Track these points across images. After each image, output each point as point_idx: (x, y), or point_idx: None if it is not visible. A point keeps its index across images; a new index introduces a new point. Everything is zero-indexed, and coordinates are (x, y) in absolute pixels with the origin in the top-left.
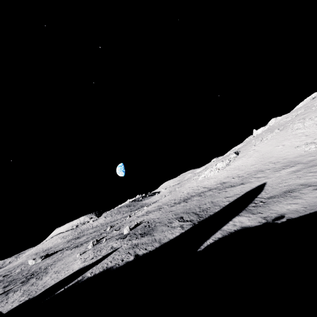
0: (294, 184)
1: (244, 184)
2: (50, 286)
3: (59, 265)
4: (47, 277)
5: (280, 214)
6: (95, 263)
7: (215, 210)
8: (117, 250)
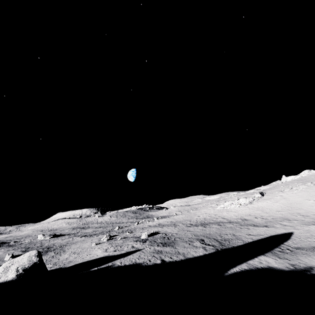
0: None
1: (269, 228)
2: (79, 262)
3: (75, 248)
4: (66, 255)
5: (309, 266)
6: (121, 256)
7: (238, 243)
8: (141, 251)
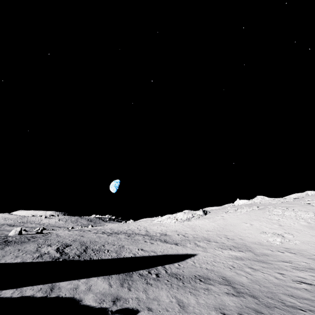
0: (217, 273)
1: (176, 246)
2: None
3: None
4: None
5: (140, 306)
6: None
7: (105, 257)
8: None
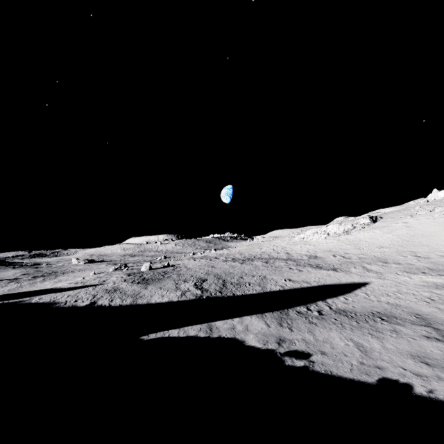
0: (406, 309)
1: (336, 272)
2: (12, 292)
3: (71, 275)
4: (48, 282)
5: (311, 349)
6: (63, 290)
7: (249, 291)
8: (96, 286)
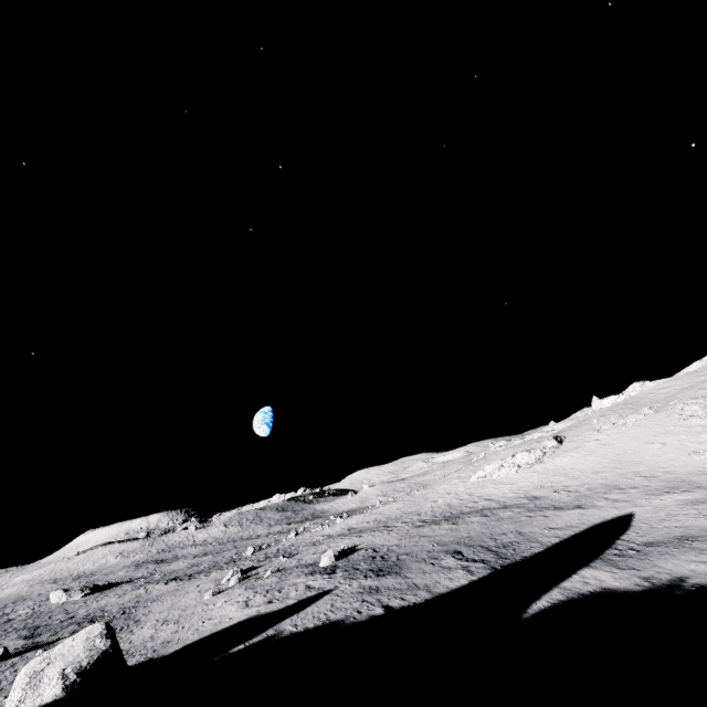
0: (697, 528)
1: (586, 510)
2: (194, 640)
3: (162, 610)
4: (145, 629)
5: (678, 576)
6: (290, 611)
7: (533, 550)
8: (333, 593)
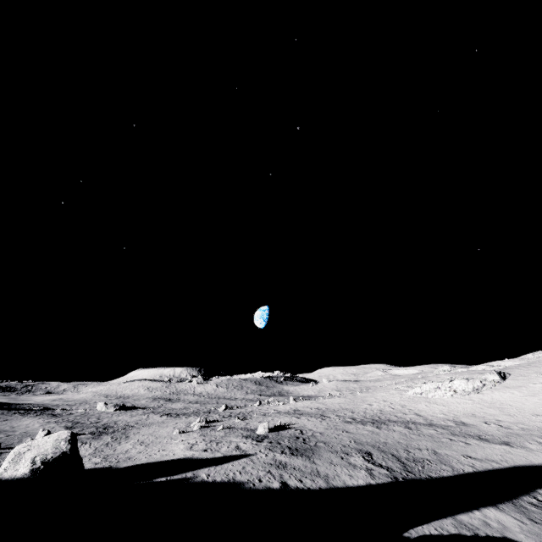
0: None
1: (513, 448)
2: (141, 463)
3: (145, 434)
4: (128, 444)
5: None
6: (213, 462)
7: (442, 472)
8: (250, 458)
